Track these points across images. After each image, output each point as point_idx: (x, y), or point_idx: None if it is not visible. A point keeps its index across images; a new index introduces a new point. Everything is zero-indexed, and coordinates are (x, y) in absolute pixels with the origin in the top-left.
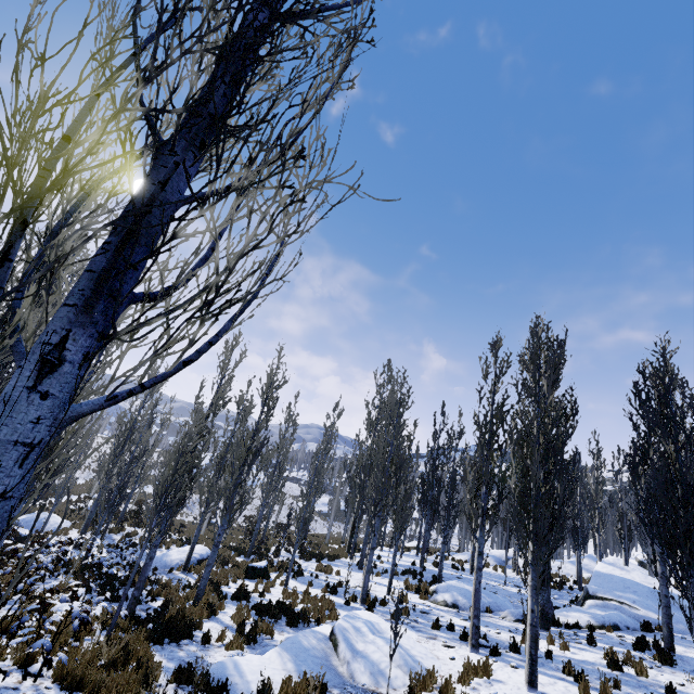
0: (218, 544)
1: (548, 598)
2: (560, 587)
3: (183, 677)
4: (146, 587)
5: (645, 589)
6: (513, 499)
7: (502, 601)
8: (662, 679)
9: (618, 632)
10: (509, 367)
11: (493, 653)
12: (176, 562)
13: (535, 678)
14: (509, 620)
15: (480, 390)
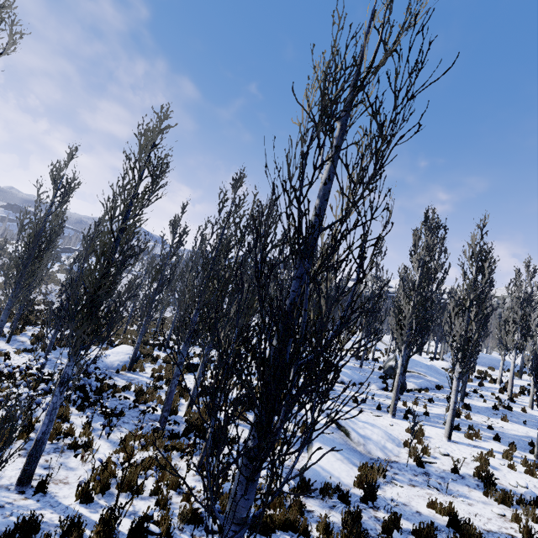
0: (206, 362)
1: (405, 379)
2: (366, 360)
3: (305, 488)
4: (120, 393)
5: (424, 364)
6: (457, 342)
7: (360, 376)
8: (475, 419)
9: (429, 392)
10: (434, 245)
11: (405, 417)
12: (117, 363)
13: (451, 435)
14: (376, 389)
15: (420, 261)
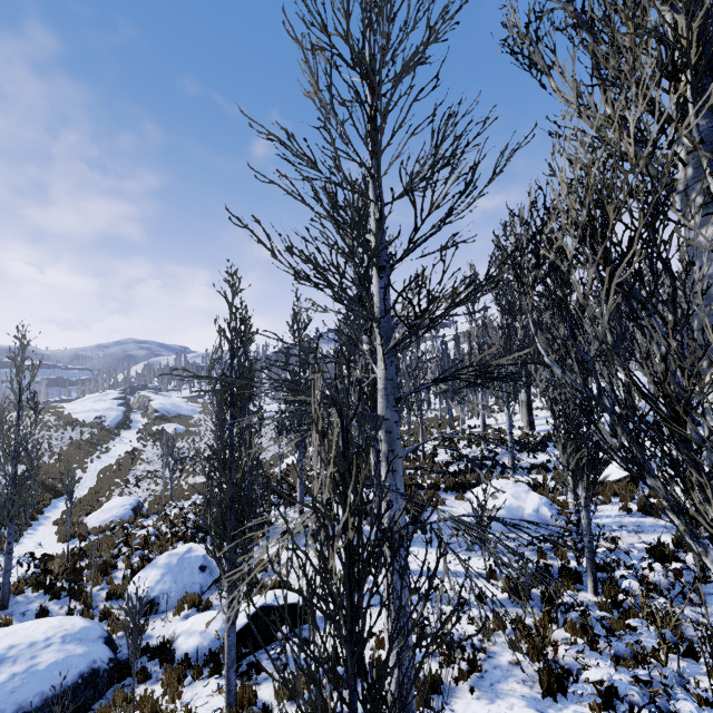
0: None
1: None
2: None
3: None
4: None
5: None
6: None
7: None
8: None
9: None
10: None
11: None
12: (548, 511)
13: None
14: None
15: None
